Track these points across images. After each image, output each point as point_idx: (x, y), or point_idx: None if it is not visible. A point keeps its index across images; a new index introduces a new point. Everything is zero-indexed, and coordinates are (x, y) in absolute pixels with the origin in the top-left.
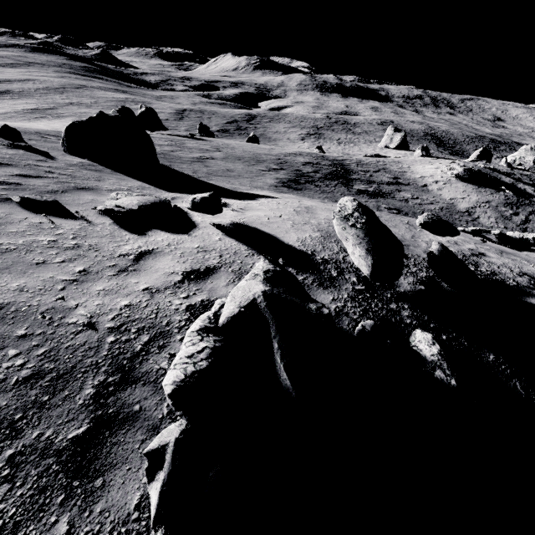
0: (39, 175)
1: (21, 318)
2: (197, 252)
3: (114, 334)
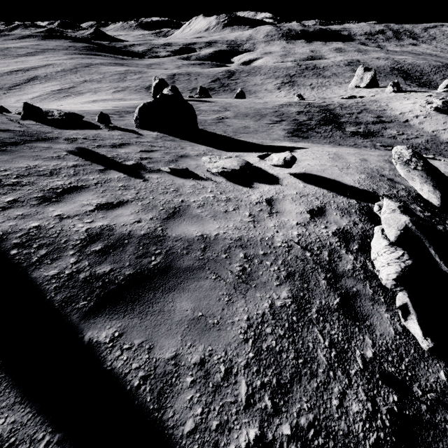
0: (150, 149)
1: (254, 245)
2: (300, 197)
3: (307, 251)
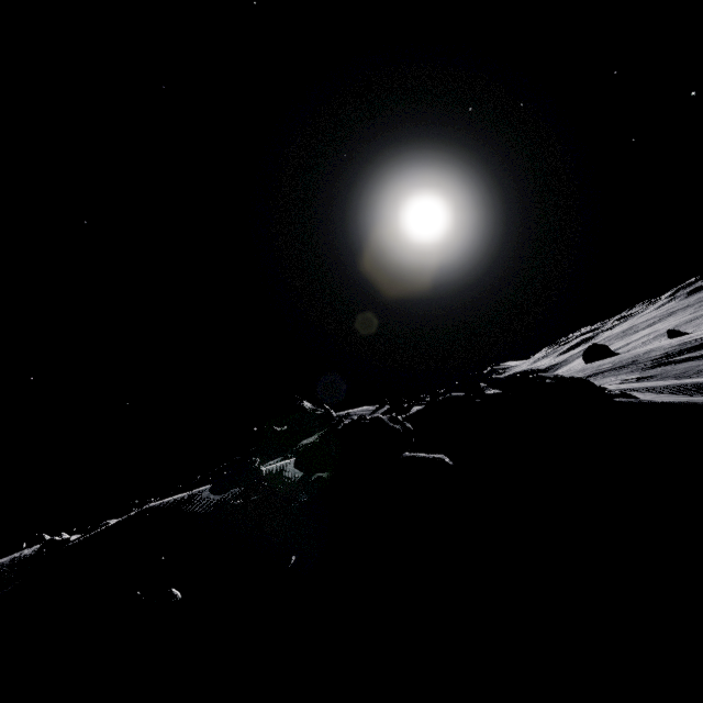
0: None
1: None
2: None
3: None
